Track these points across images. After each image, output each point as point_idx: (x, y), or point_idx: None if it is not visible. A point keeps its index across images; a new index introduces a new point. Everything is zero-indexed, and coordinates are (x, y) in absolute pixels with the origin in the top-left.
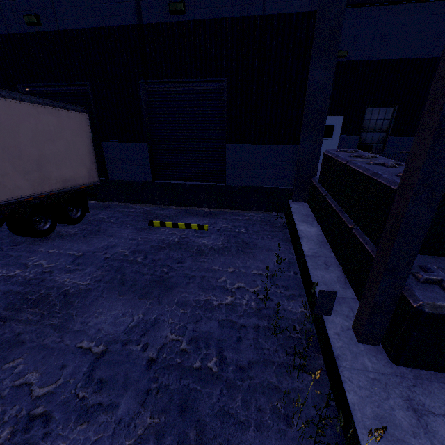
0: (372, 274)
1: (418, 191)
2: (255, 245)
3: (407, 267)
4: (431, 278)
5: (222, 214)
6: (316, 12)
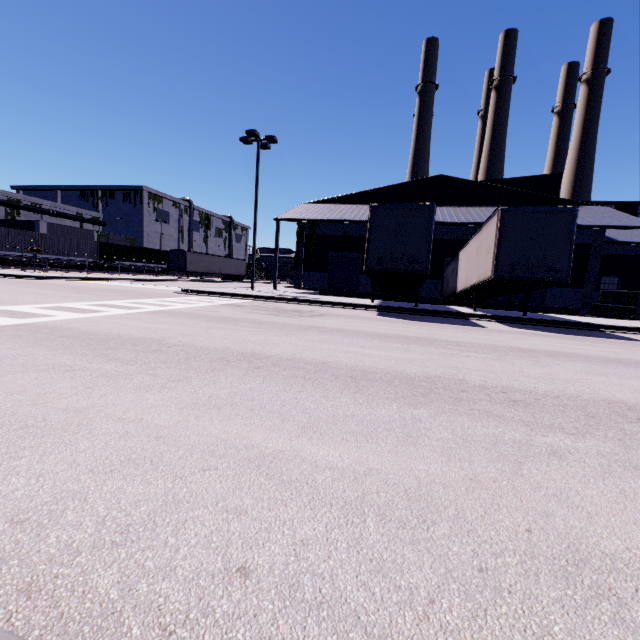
0: (637, 307)
1: None
2: None
3: None
4: None
5: None
6: (591, 244)
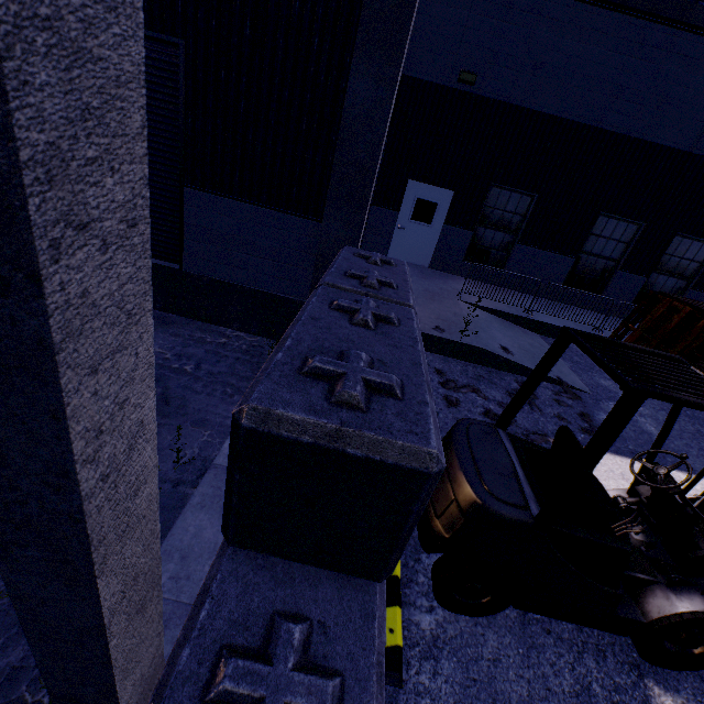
0: None
1: (5, 536)
2: (182, 406)
3: (106, 701)
4: (238, 692)
5: (181, 324)
6: None
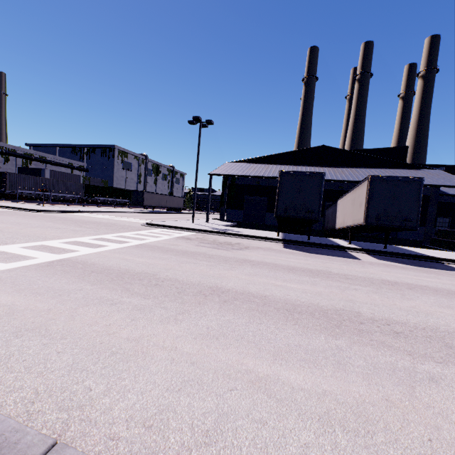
0: None
1: None
2: None
3: None
4: None
5: None
6: (430, 195)
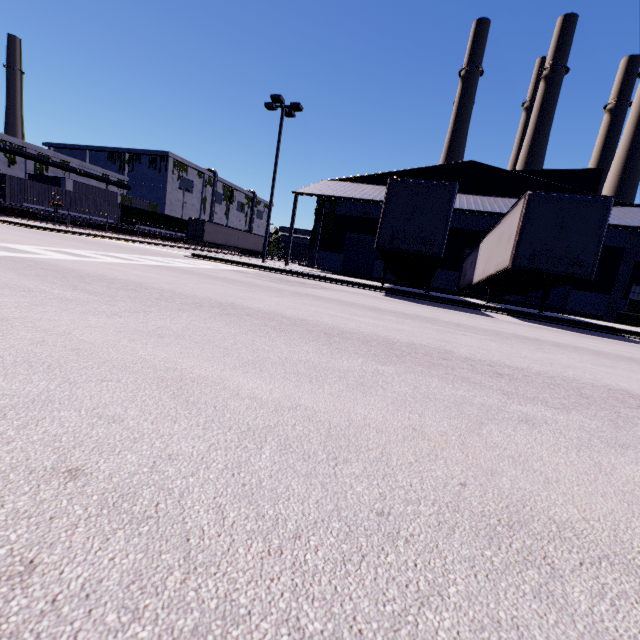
0: None
1: None
2: None
3: None
4: None
5: None
6: (625, 248)
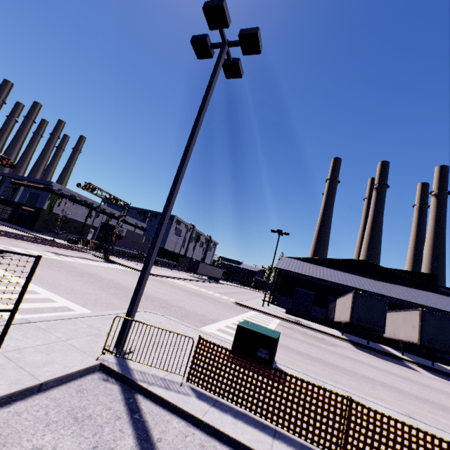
0: None
1: None
2: None
3: None
4: None
5: None
6: None
